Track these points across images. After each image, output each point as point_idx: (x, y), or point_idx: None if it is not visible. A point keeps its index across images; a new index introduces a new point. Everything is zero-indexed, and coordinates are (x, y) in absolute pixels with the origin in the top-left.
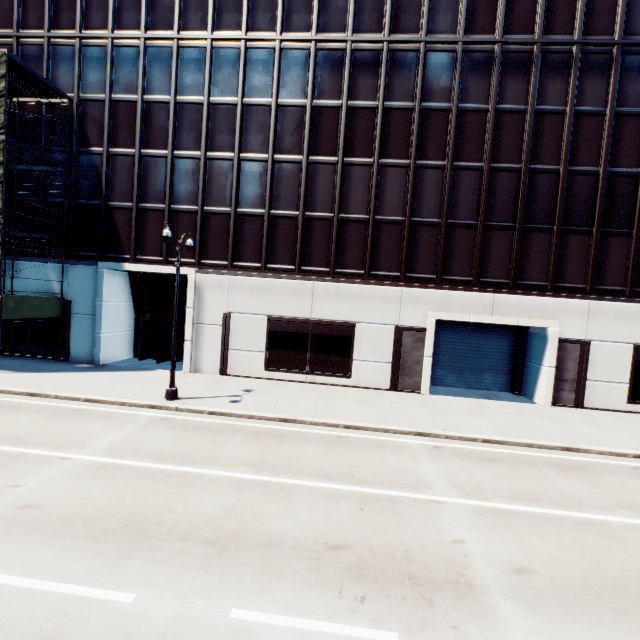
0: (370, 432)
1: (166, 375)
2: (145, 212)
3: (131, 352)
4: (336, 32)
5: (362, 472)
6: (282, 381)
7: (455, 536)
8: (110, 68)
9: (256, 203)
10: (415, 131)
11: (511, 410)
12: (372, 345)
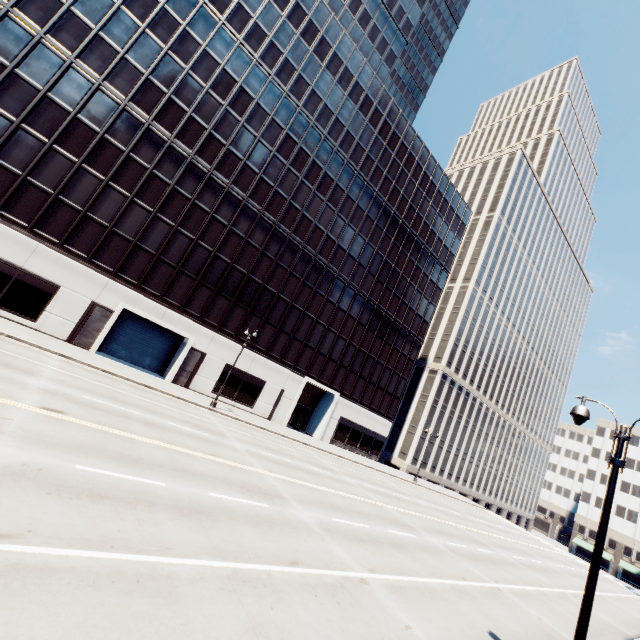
0: (27, 344)
1: None
2: None
3: None
4: (143, 111)
5: (6, 348)
6: None
7: (42, 370)
8: None
9: (17, 164)
10: (165, 197)
11: (142, 374)
12: (68, 306)
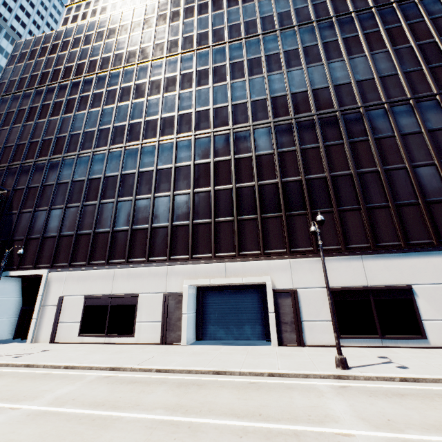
0: (78, 370)
1: (9, 345)
2: (30, 240)
3: (13, 333)
4: (135, 141)
5: (5, 393)
6: (88, 344)
7: None
8: (31, 174)
9: (88, 227)
10: (172, 177)
11: (233, 350)
12: (149, 309)
